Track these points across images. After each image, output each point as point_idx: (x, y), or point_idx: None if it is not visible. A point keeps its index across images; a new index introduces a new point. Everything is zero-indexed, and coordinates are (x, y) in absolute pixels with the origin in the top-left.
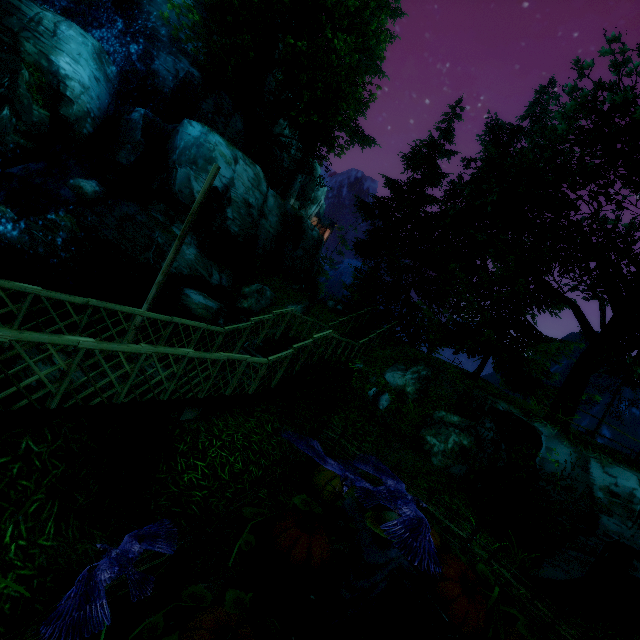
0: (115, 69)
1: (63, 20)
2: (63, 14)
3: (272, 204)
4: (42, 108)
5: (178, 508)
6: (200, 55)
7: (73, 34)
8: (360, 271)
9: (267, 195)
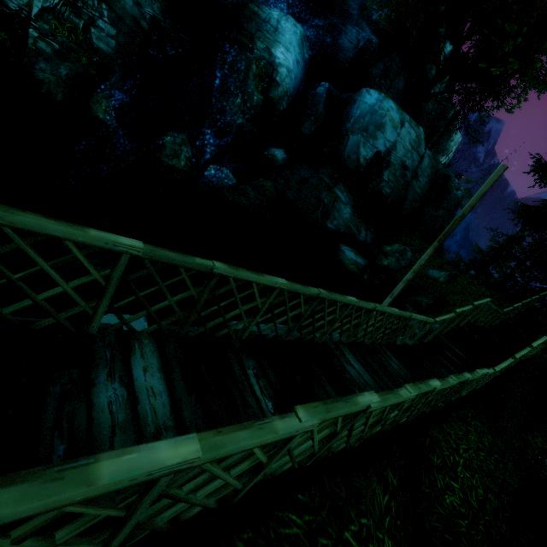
0: (309, 50)
1: (283, 15)
2: (279, 9)
3: (426, 165)
4: (259, 94)
5: (450, 536)
6: (382, 20)
7: (288, 26)
8: (516, 240)
9: (423, 156)
